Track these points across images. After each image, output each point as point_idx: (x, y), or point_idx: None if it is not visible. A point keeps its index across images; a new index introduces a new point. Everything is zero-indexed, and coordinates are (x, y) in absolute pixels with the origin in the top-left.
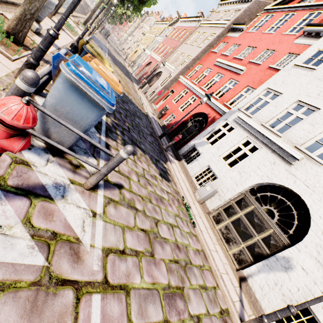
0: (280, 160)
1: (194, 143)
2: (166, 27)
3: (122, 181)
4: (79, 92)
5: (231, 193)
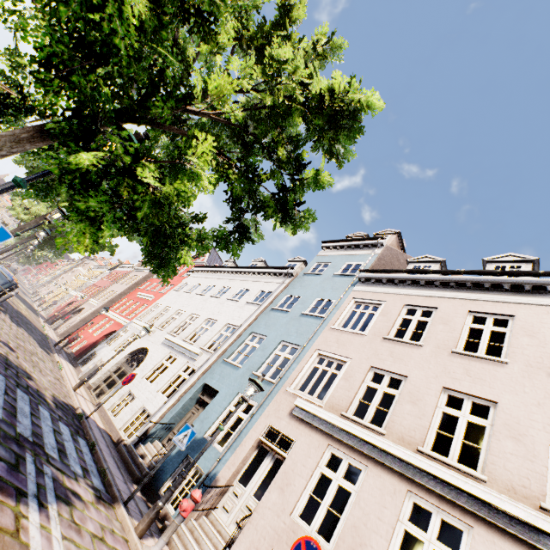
0: (146, 336)
1: (96, 349)
2: (105, 270)
3: (6, 321)
4: (0, 274)
5: (111, 365)
